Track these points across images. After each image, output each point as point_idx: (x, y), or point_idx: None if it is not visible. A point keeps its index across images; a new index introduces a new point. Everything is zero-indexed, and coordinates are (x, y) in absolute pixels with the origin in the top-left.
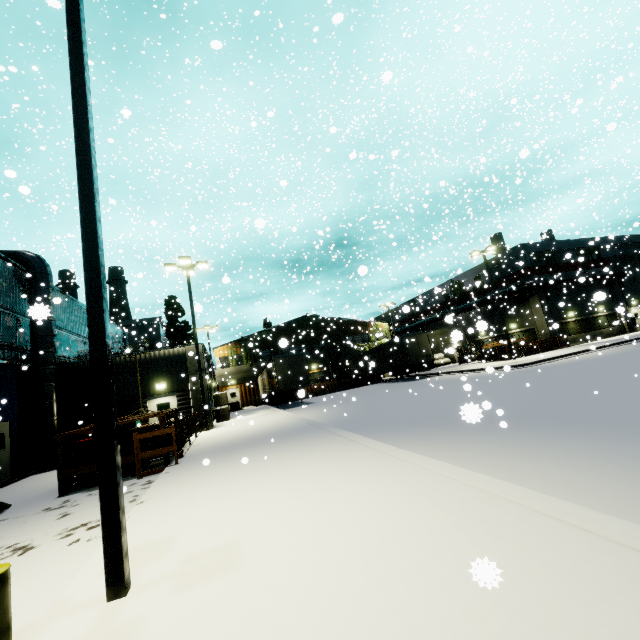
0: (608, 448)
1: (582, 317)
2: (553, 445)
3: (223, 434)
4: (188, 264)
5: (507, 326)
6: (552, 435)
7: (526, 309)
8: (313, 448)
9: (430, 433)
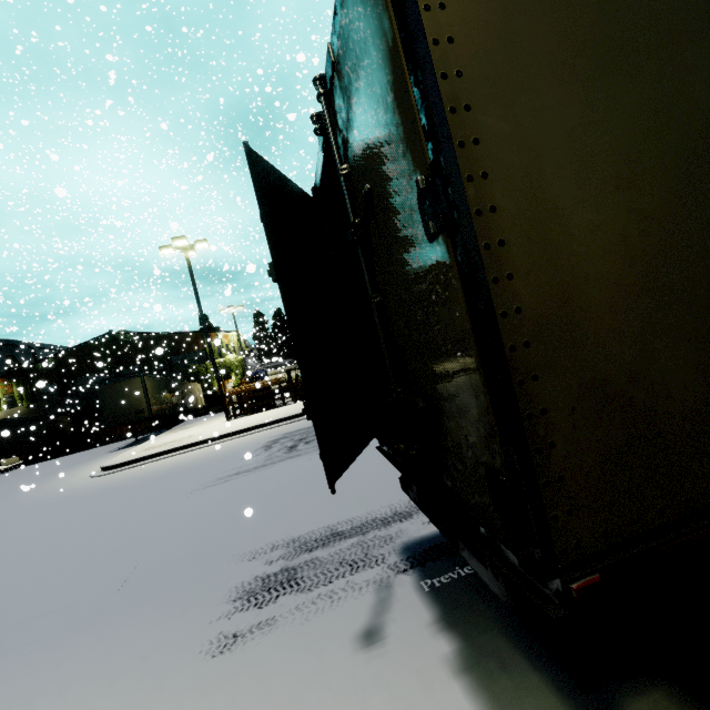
0: None
1: None
2: None
3: None
4: None
5: None
6: None
7: None
8: None
9: None
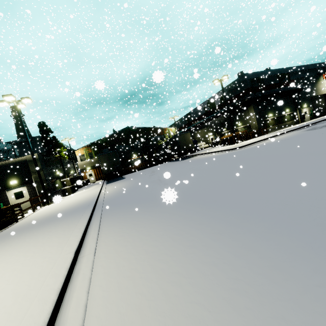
0: (226, 262)
1: (276, 116)
2: (190, 248)
3: (47, 210)
4: (15, 100)
5: (236, 124)
6: (201, 229)
7: (246, 114)
8: (44, 239)
9: (137, 216)
